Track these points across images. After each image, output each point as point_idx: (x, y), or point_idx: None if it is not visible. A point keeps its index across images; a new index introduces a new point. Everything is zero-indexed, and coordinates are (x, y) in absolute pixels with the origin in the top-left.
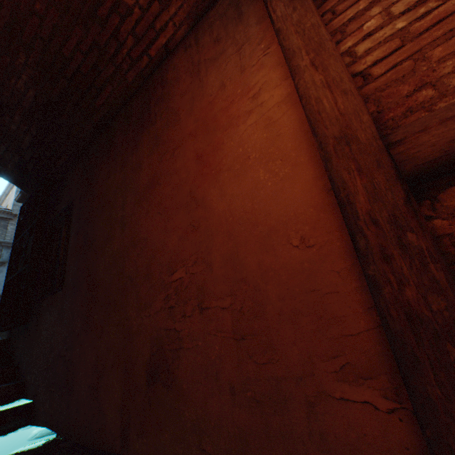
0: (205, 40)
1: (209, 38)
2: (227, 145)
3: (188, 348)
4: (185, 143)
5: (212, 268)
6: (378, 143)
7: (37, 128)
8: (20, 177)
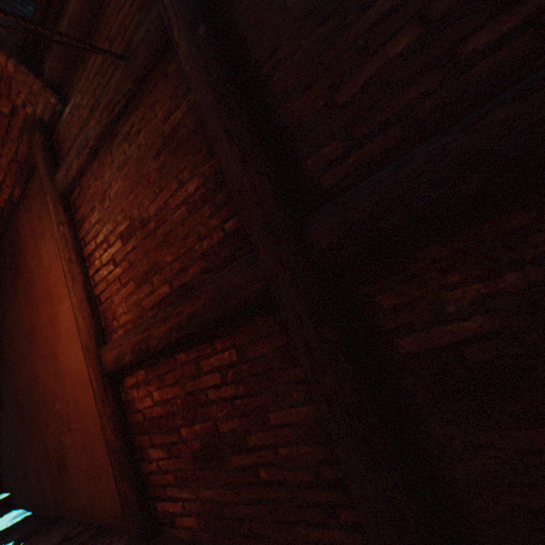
0: (35, 211)
1: (36, 210)
2: (61, 317)
3: (70, 452)
4: (42, 304)
5: (70, 404)
6: (96, 355)
7: None
8: None
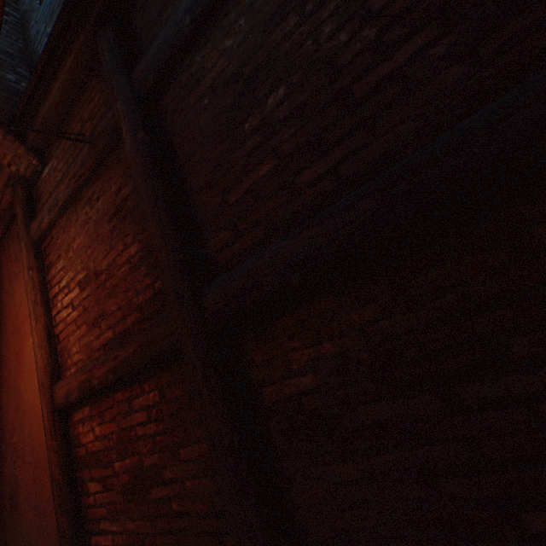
0: (13, 252)
1: (14, 251)
2: (26, 352)
3: (22, 486)
4: (11, 338)
5: (26, 437)
6: (50, 391)
7: None
8: None
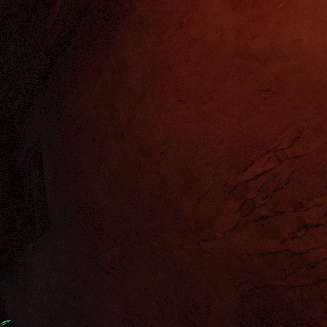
0: None
1: None
2: None
3: None
4: (198, 2)
5: None
6: None
7: None
8: None
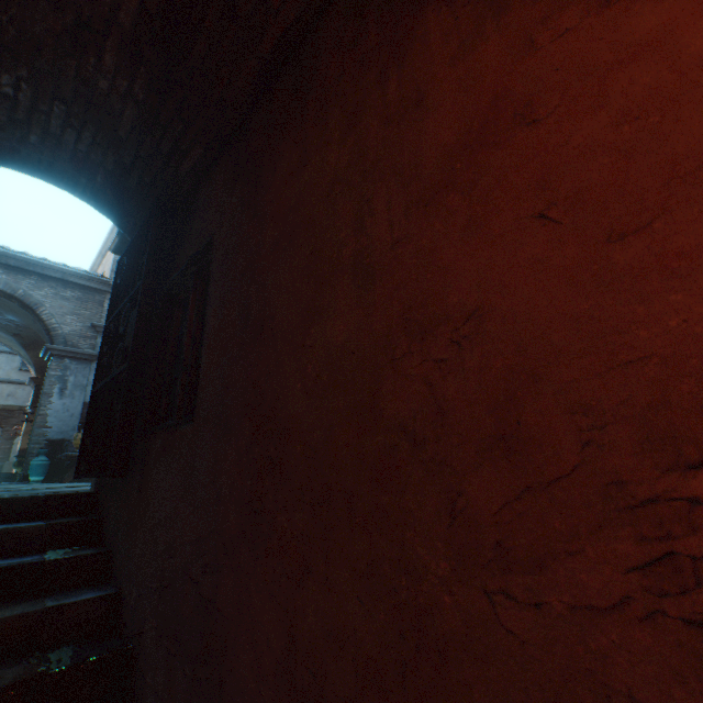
0: None
1: None
2: None
3: None
4: None
5: None
6: None
7: (145, 84)
8: (116, 202)
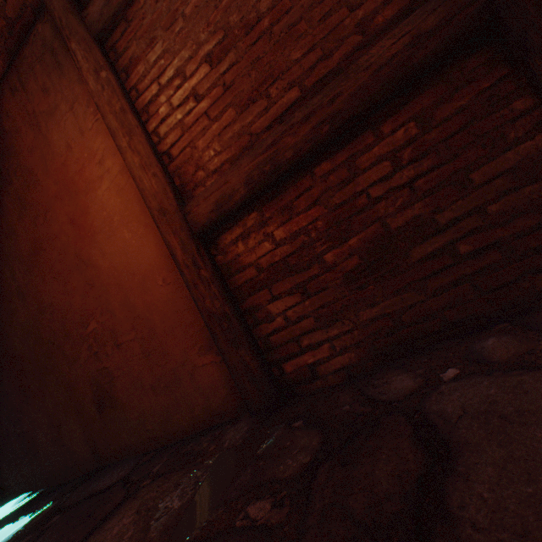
0: (33, 87)
1: (36, 84)
2: (93, 209)
3: (119, 375)
4: (54, 206)
5: (116, 314)
6: (179, 214)
7: None
8: None
